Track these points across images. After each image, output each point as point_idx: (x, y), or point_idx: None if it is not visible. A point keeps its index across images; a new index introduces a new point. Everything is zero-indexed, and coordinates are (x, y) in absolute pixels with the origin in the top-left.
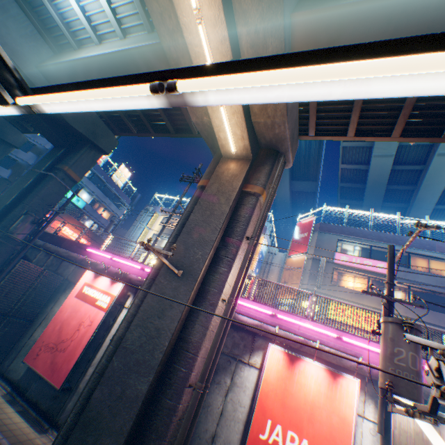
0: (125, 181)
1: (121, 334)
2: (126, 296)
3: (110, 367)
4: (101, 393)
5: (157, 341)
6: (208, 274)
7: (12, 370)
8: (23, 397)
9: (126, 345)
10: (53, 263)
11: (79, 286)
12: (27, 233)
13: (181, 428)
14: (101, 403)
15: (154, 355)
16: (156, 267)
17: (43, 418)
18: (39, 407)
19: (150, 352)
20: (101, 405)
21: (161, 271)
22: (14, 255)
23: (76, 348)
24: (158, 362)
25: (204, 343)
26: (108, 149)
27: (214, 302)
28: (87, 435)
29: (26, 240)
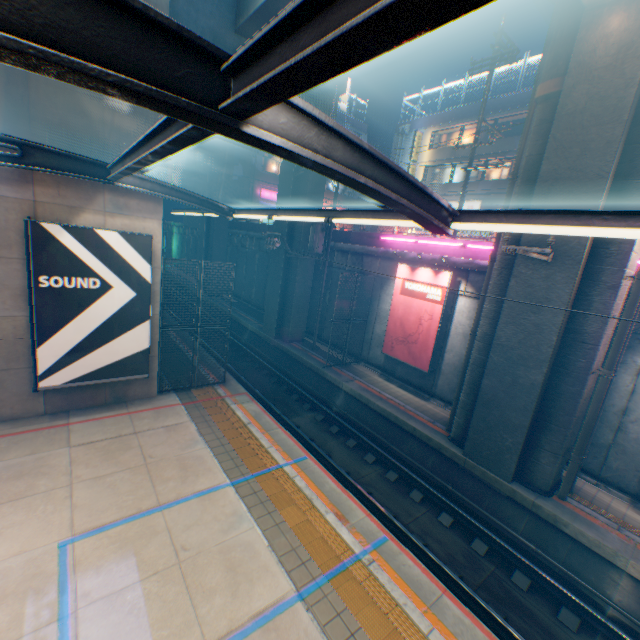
0: (347, 99)
1: (484, 331)
2: (455, 283)
3: (488, 362)
4: (489, 382)
5: (538, 337)
6: (593, 248)
7: (372, 359)
8: (393, 377)
9: (500, 343)
10: (354, 263)
11: (398, 283)
12: (322, 243)
13: (589, 408)
14: (493, 389)
15: (539, 351)
16: (501, 253)
17: (420, 391)
18: (411, 384)
19: (533, 348)
20: (493, 390)
21: (516, 260)
22: (321, 267)
23: (425, 340)
24: (547, 357)
25: (603, 332)
26: (342, 87)
27: (612, 284)
28: (490, 410)
29: (323, 250)
